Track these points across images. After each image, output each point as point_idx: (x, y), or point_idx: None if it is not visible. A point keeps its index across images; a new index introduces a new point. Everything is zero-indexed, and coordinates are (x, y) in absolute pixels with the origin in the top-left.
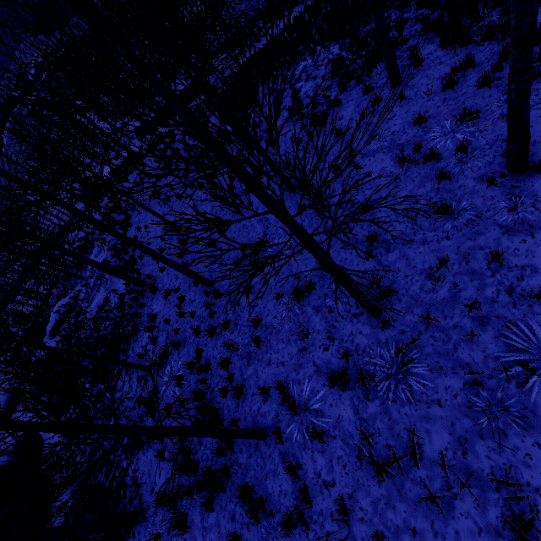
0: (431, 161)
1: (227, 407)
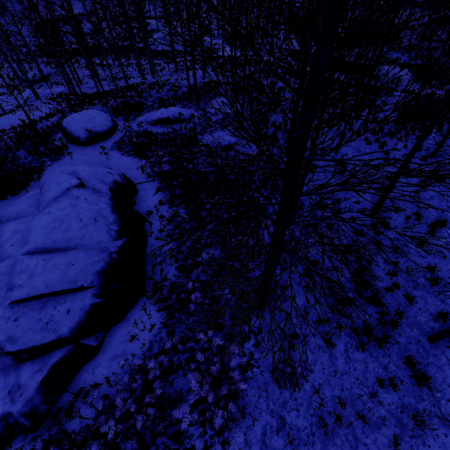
0: None
1: (386, 300)
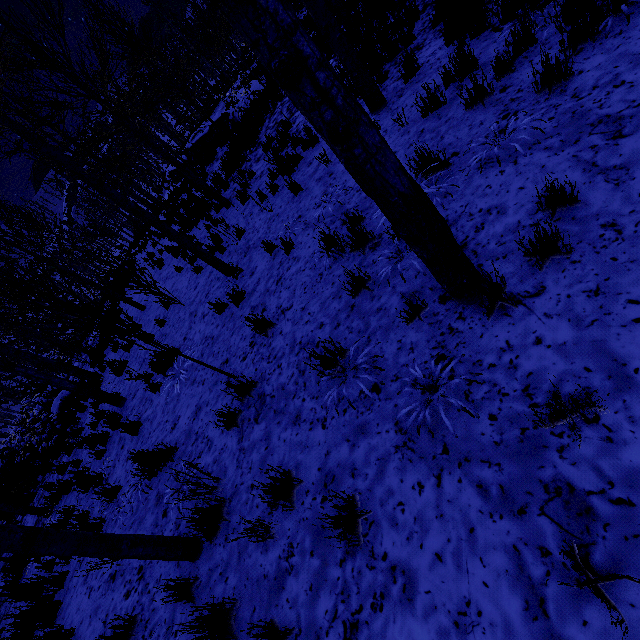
0: (366, 247)
1: (40, 632)
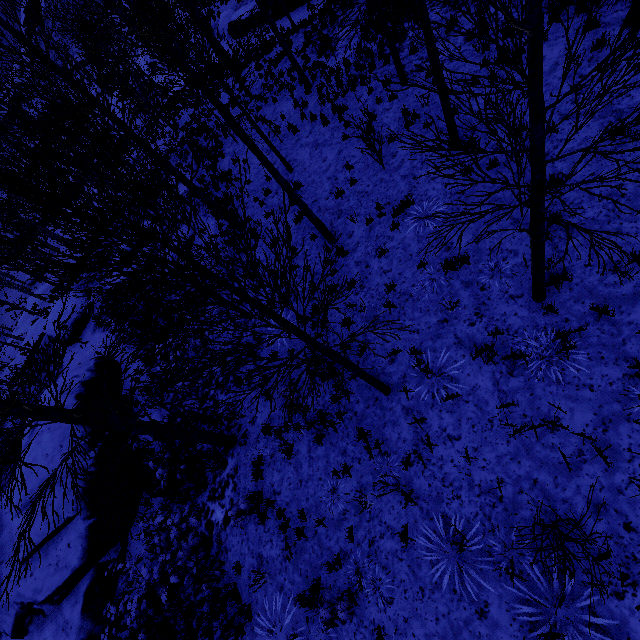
0: None
1: None
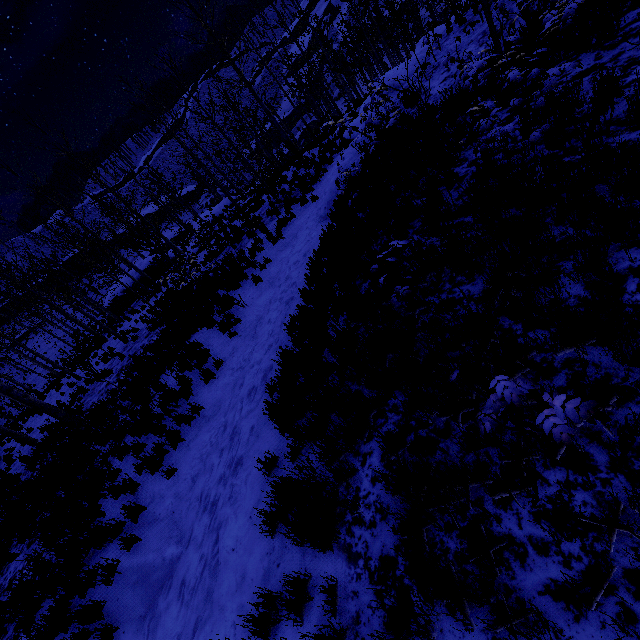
0: None
1: None
